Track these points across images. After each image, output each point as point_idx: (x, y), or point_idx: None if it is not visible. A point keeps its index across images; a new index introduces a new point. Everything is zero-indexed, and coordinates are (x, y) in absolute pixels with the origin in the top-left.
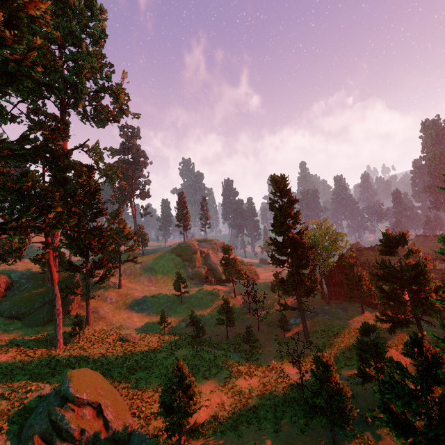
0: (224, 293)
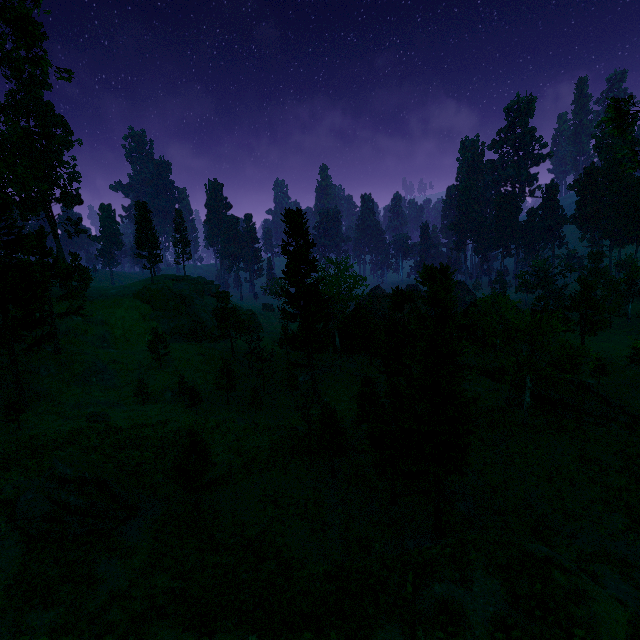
0: (219, 351)
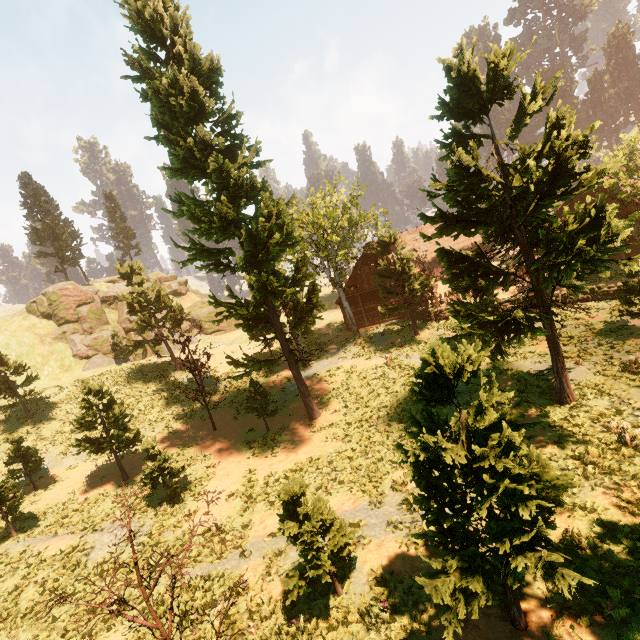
0: (159, 367)
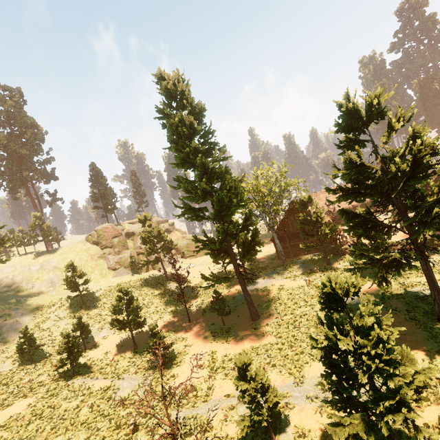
0: (156, 278)
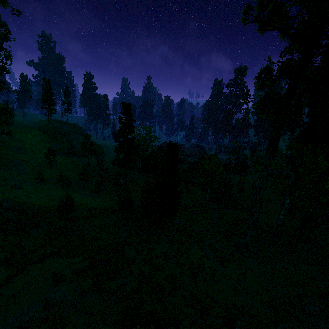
0: (82, 163)
